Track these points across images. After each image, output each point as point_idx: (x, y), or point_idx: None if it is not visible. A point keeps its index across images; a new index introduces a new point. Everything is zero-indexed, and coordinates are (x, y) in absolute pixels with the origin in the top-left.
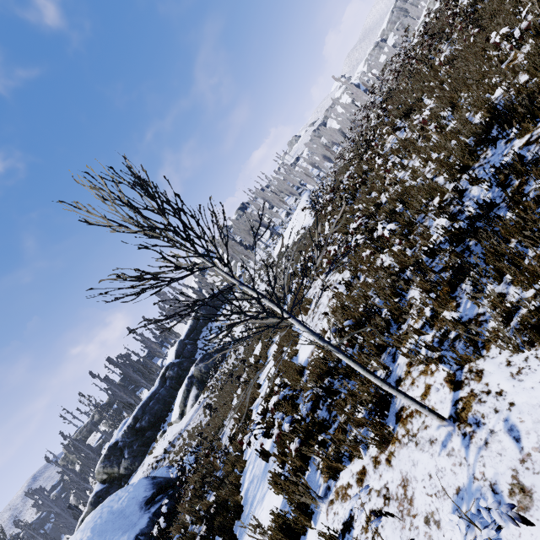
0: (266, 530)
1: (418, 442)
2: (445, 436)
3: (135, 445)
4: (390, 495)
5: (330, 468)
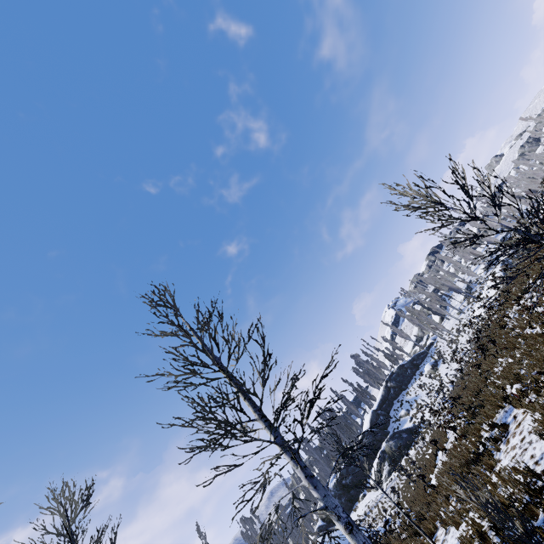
0: None
1: None
2: None
3: (343, 498)
4: None
5: None
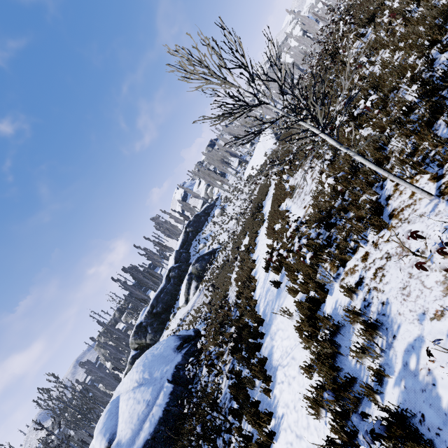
0: (291, 313)
1: (410, 221)
2: (432, 208)
3: (155, 324)
4: (390, 255)
5: (339, 260)
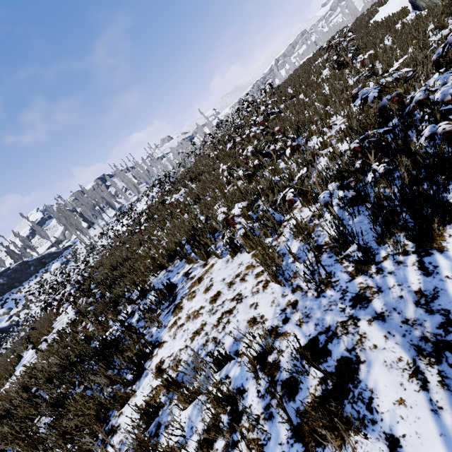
0: None
1: None
2: None
3: None
4: None
5: None
